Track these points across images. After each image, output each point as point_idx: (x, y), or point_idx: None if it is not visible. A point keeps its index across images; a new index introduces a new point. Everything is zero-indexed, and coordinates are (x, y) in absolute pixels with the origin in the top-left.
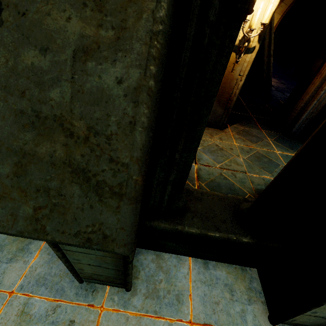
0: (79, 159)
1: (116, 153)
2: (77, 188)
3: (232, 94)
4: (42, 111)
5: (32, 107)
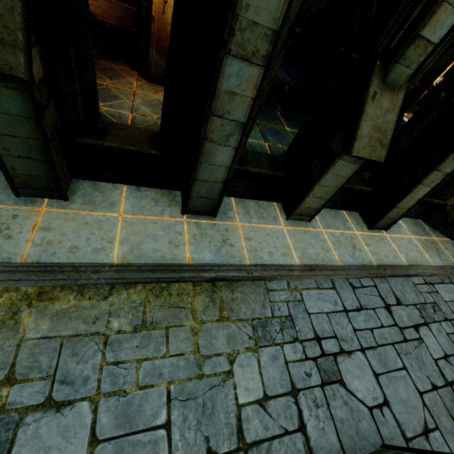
0: None
1: (7, 24)
2: None
3: None
4: None
5: None
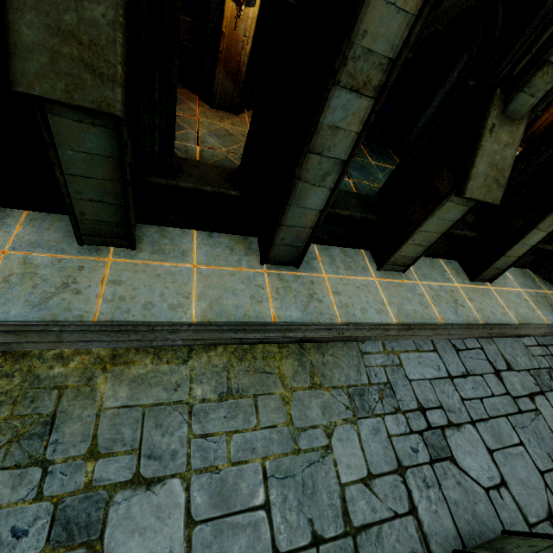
0: (88, 58)
1: (108, 57)
2: (89, 76)
3: (241, 63)
4: (62, 27)
5: (55, 24)
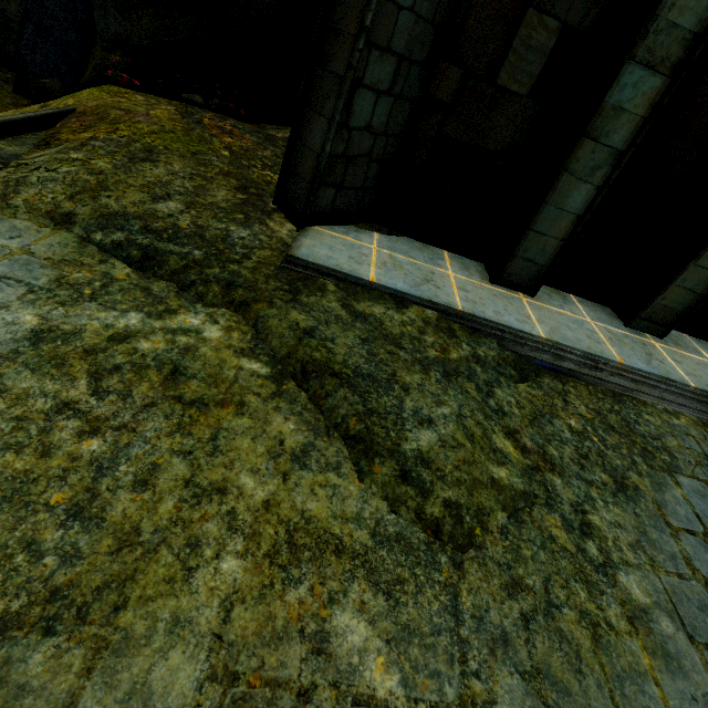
0: None
1: None
2: None
3: None
4: None
5: None
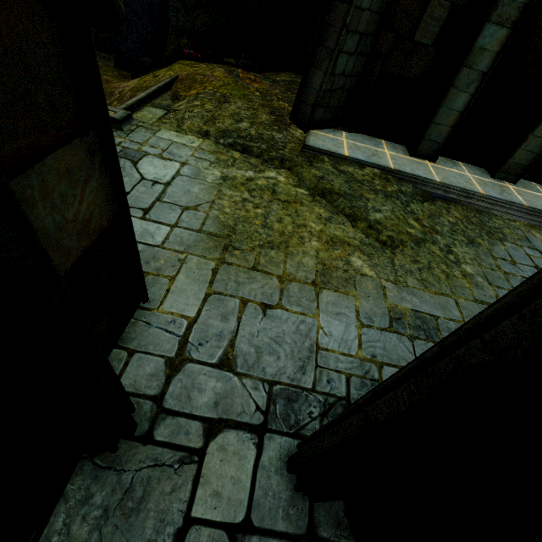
0: None
1: None
2: None
3: None
4: None
5: None
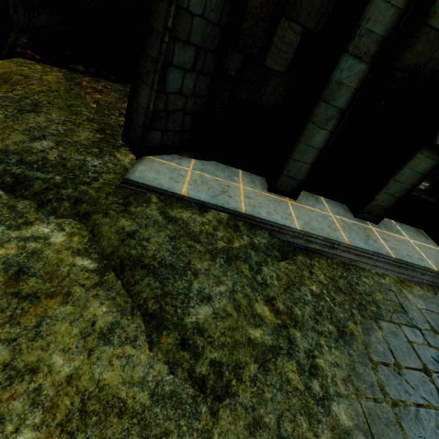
0: None
1: None
2: None
3: None
4: None
5: None
